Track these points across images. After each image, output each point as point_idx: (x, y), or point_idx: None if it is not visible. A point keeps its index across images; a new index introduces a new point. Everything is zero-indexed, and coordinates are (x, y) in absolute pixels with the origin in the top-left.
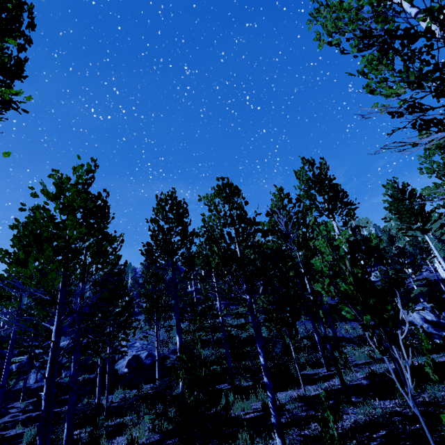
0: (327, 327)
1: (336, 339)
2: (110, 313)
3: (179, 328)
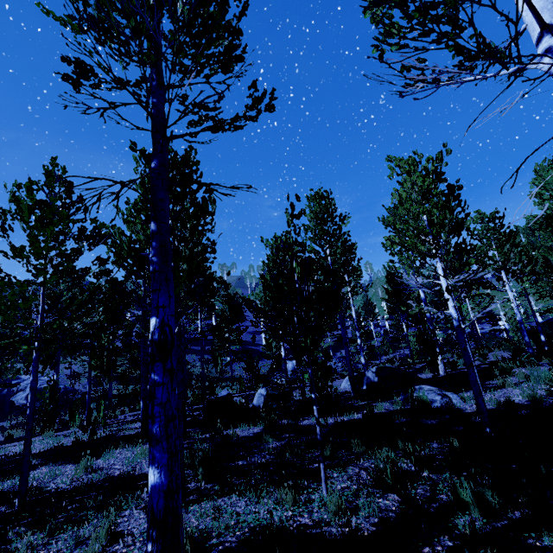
0: (243, 370)
1: (232, 380)
2: (4, 352)
3: (57, 369)
